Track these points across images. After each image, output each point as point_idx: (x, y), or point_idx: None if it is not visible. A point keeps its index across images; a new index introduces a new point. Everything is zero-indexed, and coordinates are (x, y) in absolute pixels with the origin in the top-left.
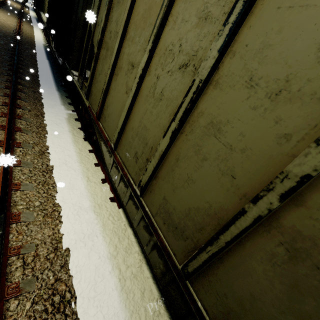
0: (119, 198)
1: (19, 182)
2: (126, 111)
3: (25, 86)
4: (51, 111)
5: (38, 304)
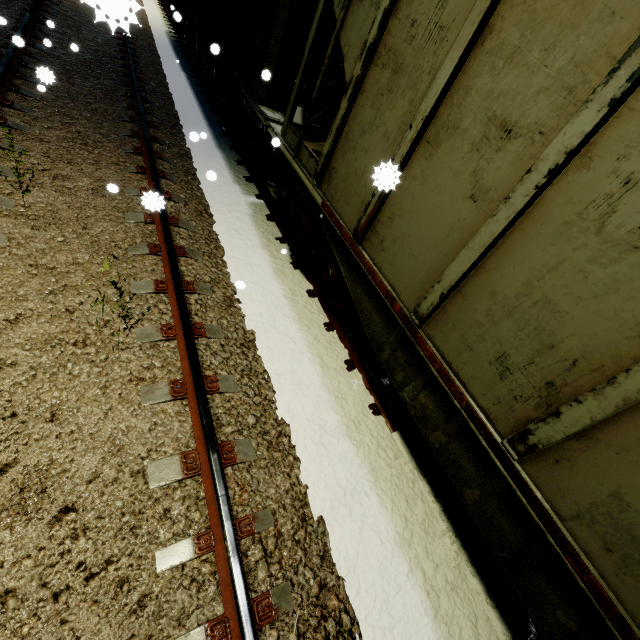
0: (411, 423)
1: (213, 373)
2: (479, 251)
3: (164, 145)
4: (220, 201)
5: (307, 638)
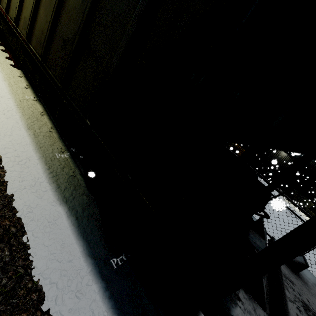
0: (14, 52)
1: None
2: None
3: None
4: None
5: None
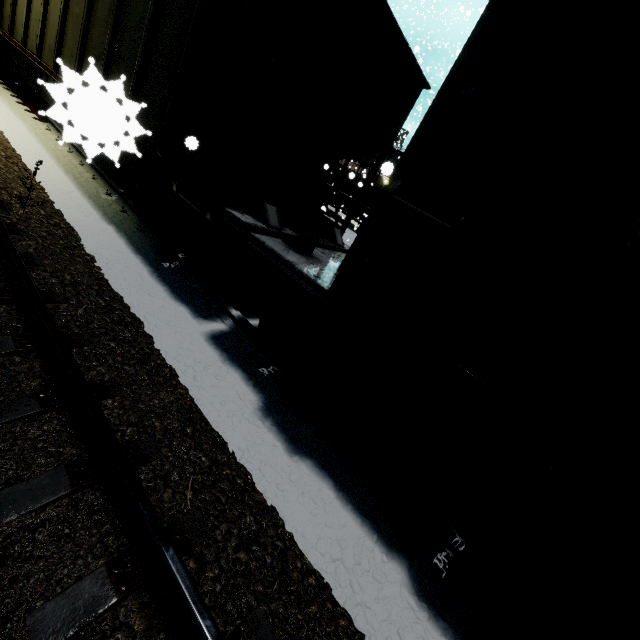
0: (38, 96)
1: None
2: (26, 7)
3: None
4: None
5: None
